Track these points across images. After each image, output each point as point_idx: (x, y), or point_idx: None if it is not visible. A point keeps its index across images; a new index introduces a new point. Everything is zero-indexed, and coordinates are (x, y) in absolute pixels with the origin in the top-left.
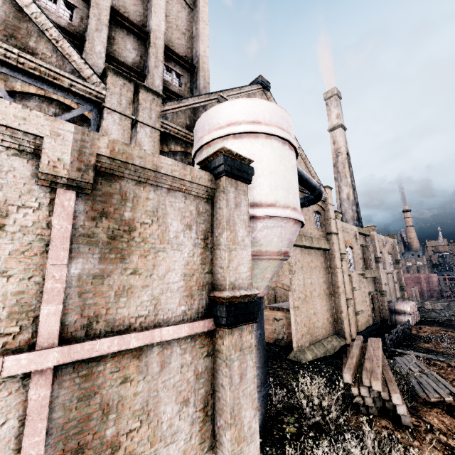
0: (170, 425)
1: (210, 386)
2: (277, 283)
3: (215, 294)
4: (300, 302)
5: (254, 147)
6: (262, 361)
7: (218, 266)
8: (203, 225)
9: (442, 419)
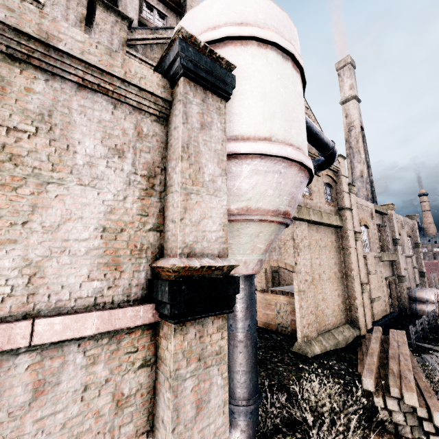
0: None
1: (147, 418)
2: (279, 262)
3: (158, 263)
4: (306, 285)
5: (240, 58)
6: (251, 363)
7: (169, 219)
8: (148, 155)
9: None
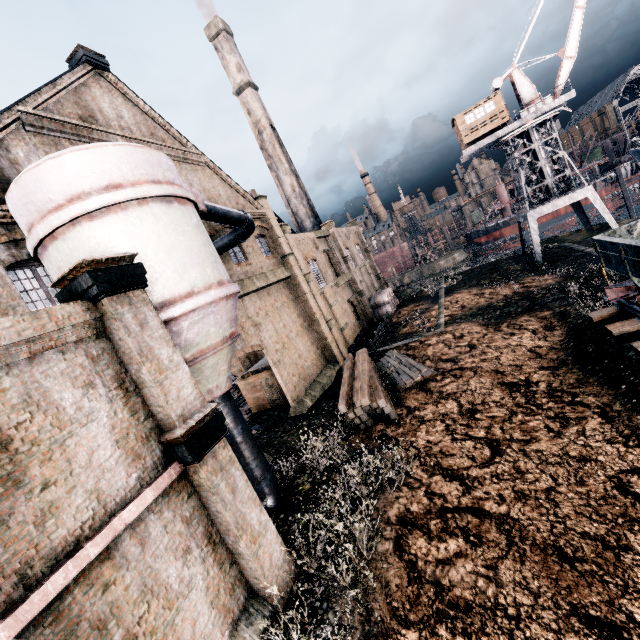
0: (181, 581)
1: (207, 519)
2: (245, 349)
3: (167, 438)
4: (279, 354)
5: (128, 225)
6: (256, 451)
7: (155, 406)
8: (109, 370)
9: (417, 397)
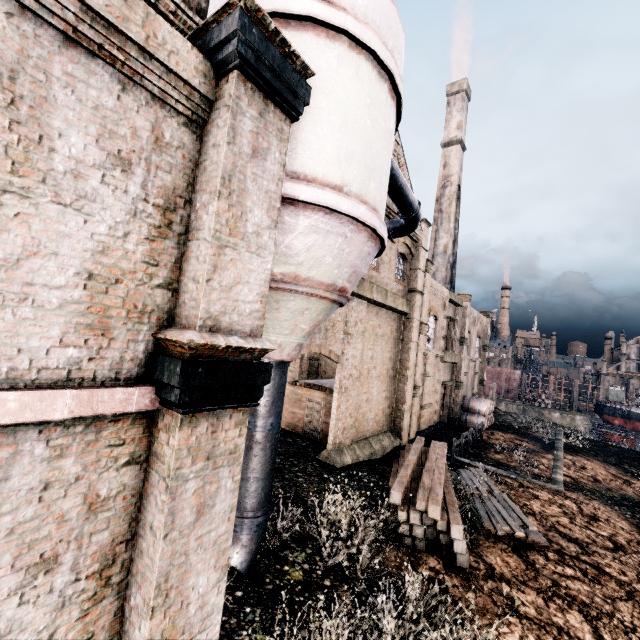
0: None
1: (128, 525)
2: (322, 348)
3: (168, 335)
4: (350, 382)
5: (321, 58)
6: (267, 469)
7: (189, 276)
8: (168, 177)
9: (507, 559)
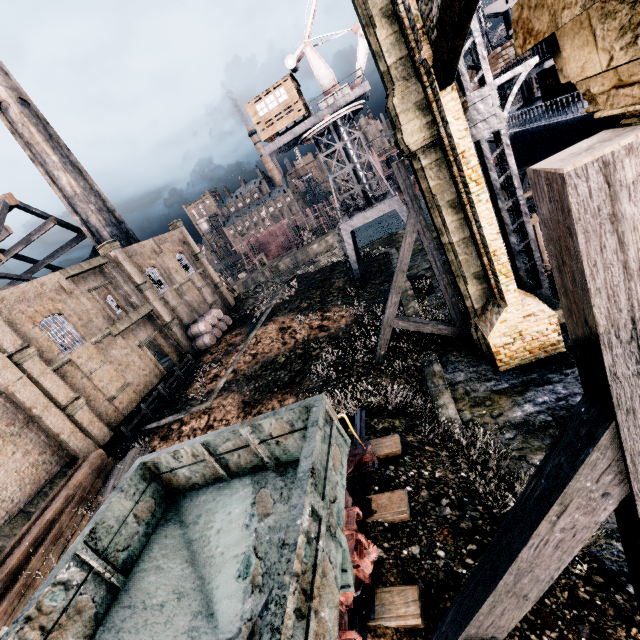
0: None
1: None
2: None
3: None
4: None
5: None
6: None
7: None
8: None
9: None
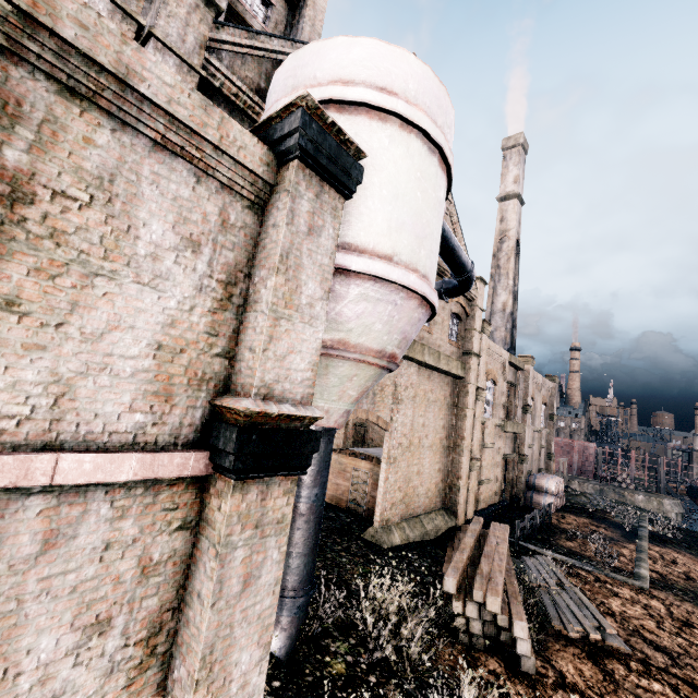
0: (43, 679)
1: (176, 592)
2: (370, 414)
3: (224, 402)
4: (400, 451)
5: (373, 138)
6: (310, 544)
7: (246, 345)
8: (231, 254)
9: (580, 666)
